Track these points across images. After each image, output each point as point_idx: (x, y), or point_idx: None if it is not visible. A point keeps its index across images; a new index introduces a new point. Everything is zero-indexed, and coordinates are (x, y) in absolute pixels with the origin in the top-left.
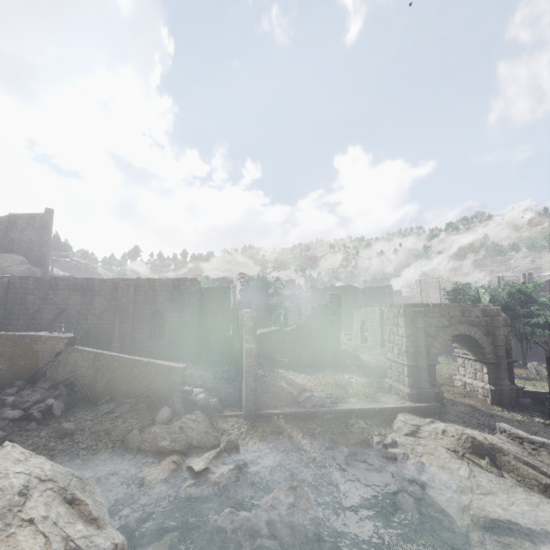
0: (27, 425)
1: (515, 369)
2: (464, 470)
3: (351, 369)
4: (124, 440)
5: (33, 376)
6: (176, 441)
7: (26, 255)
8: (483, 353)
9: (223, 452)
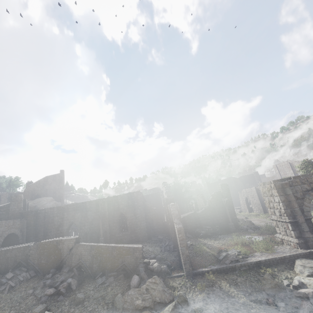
0: (58, 298)
1: None
2: None
3: (249, 231)
4: (113, 302)
5: (59, 265)
6: (145, 299)
7: (53, 196)
8: None
9: (177, 304)
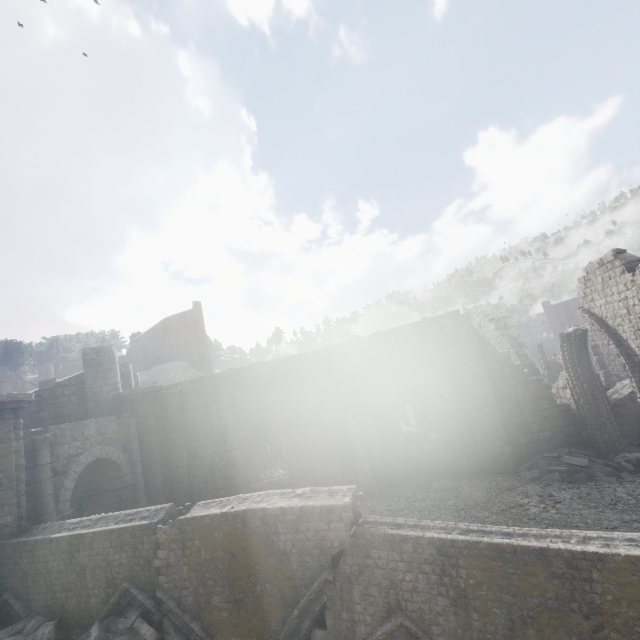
0: None
1: None
2: None
3: None
4: None
5: (294, 627)
6: None
7: (187, 360)
8: None
9: None
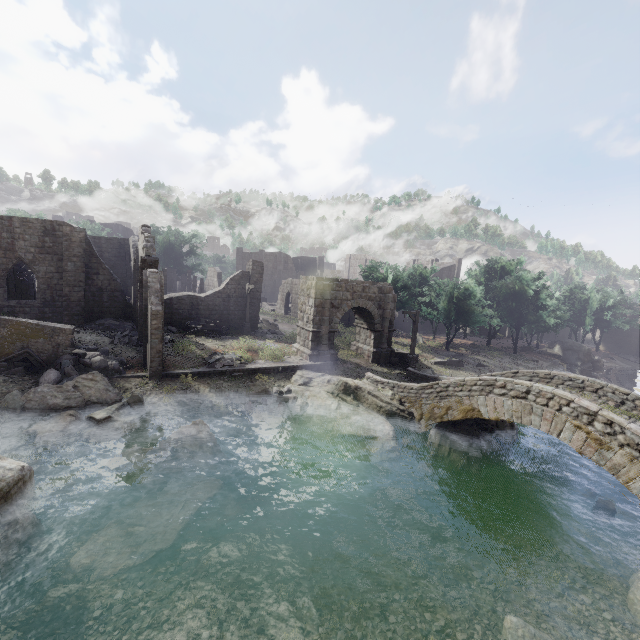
0: None
1: (403, 338)
2: (334, 404)
3: (267, 336)
4: None
5: None
6: (71, 398)
7: None
8: (373, 323)
9: (127, 406)
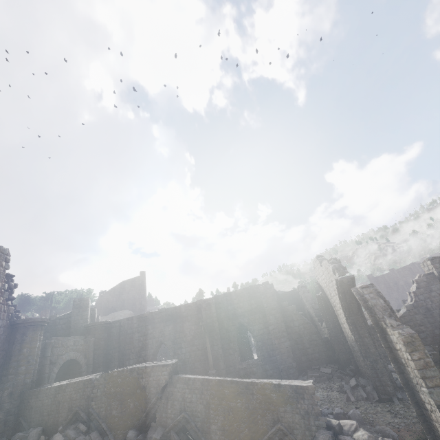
0: None
1: None
2: None
3: None
4: None
5: (144, 422)
6: None
7: (132, 310)
8: None
9: None
